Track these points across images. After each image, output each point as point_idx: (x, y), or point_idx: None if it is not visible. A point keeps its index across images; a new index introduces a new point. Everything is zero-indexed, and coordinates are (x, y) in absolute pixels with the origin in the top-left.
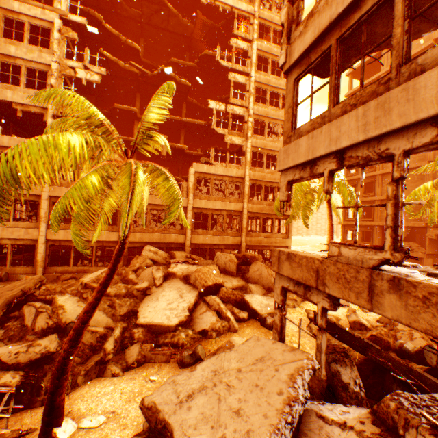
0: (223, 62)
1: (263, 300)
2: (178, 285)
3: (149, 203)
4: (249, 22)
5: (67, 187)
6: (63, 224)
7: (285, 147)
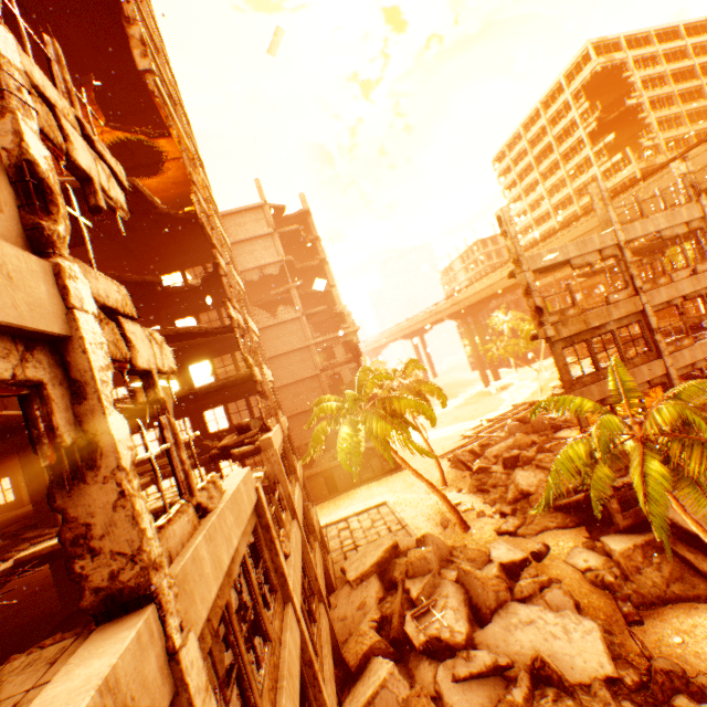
0: (208, 228)
1: (501, 550)
2: (498, 629)
3: (301, 581)
4: (191, 166)
5: None
6: None
7: (578, 391)
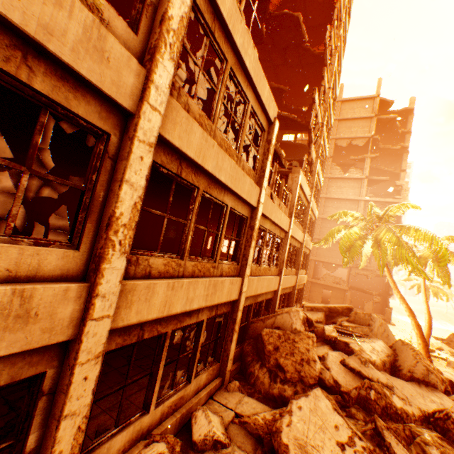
0: (327, 50)
1: None
2: (410, 388)
3: (272, 219)
4: (336, 24)
5: (201, 127)
6: (162, 259)
7: None
